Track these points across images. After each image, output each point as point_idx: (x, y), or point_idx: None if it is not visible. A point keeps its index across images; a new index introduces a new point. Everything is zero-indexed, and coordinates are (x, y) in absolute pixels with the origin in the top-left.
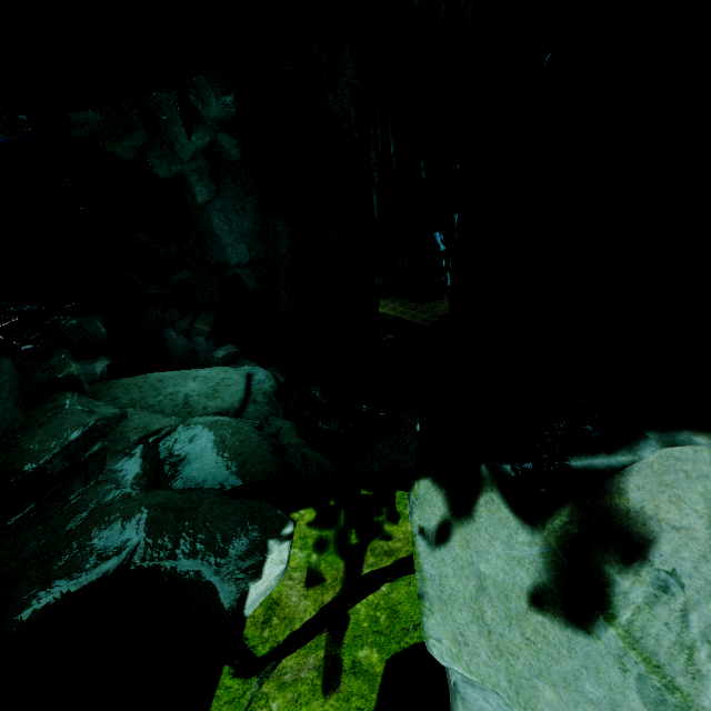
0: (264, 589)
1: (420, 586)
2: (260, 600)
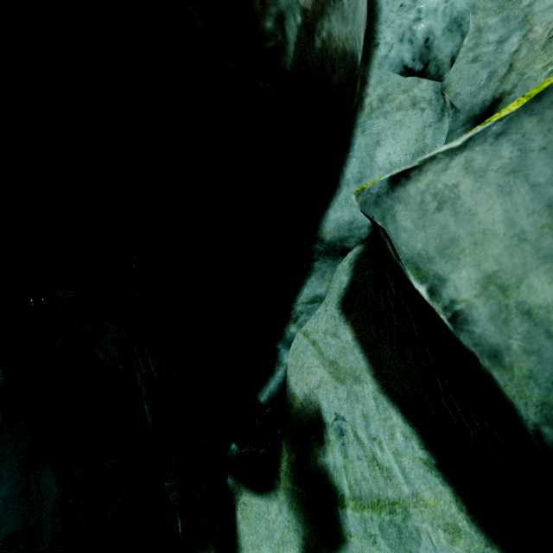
0: None
1: None
2: None
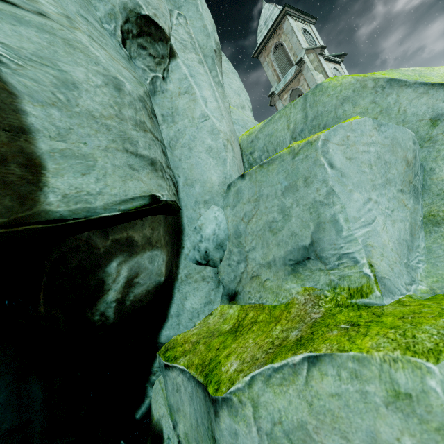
0: None
1: None
2: None
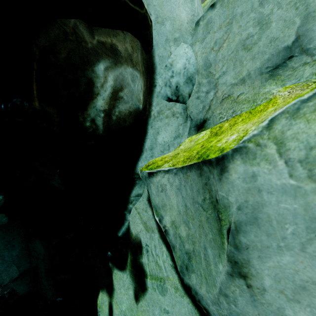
0: None
1: None
2: None
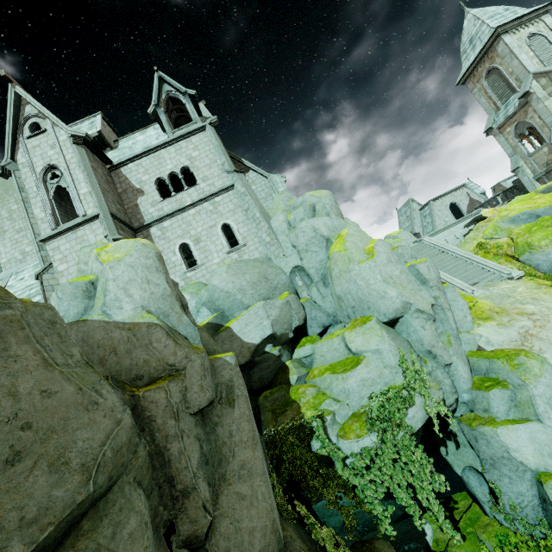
0: (430, 536)
1: (450, 464)
2: (431, 541)
